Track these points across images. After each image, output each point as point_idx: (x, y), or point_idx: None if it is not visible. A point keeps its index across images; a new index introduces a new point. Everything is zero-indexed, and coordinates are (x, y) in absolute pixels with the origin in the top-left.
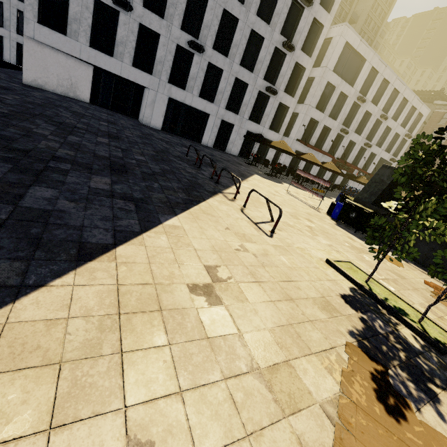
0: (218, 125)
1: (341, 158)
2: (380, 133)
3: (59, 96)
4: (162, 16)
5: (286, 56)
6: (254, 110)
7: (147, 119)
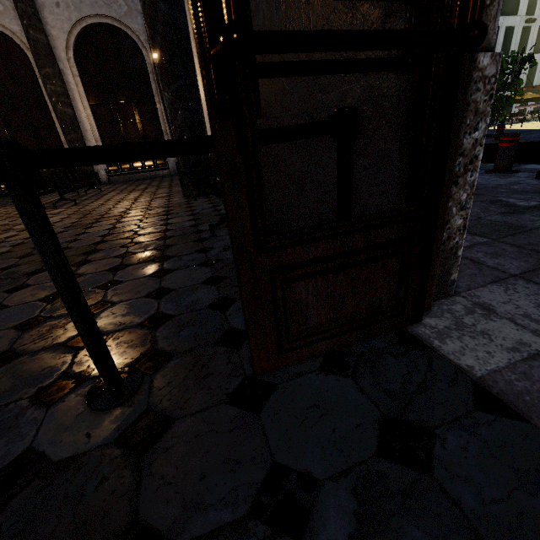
0: None
1: (525, 85)
2: None
3: None
4: None
5: None
6: None
7: None
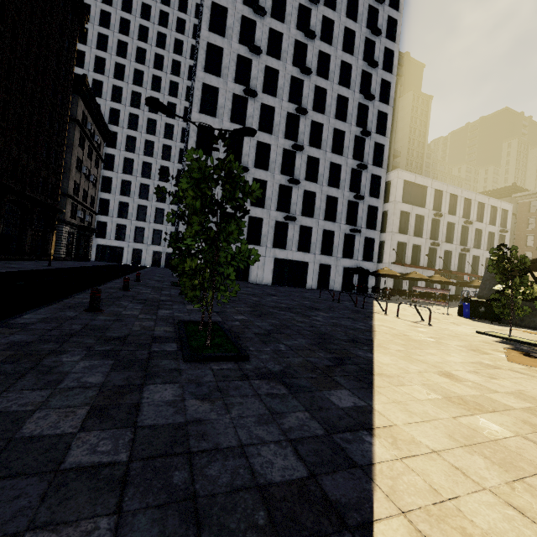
0: (317, 269)
1: (443, 268)
2: (472, 236)
3: None
4: (262, 207)
5: (359, 203)
6: (344, 249)
7: (260, 279)
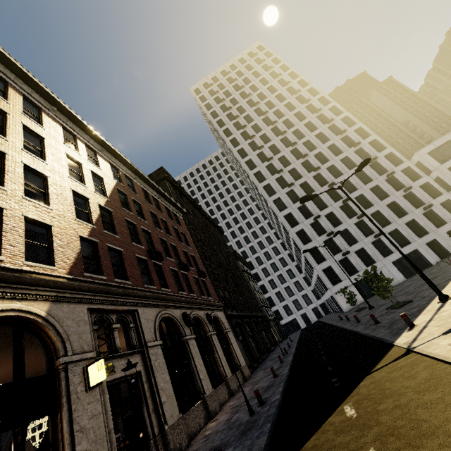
0: (427, 248)
1: None
2: None
3: (360, 305)
4: (356, 242)
5: (411, 191)
6: (433, 222)
7: (395, 281)
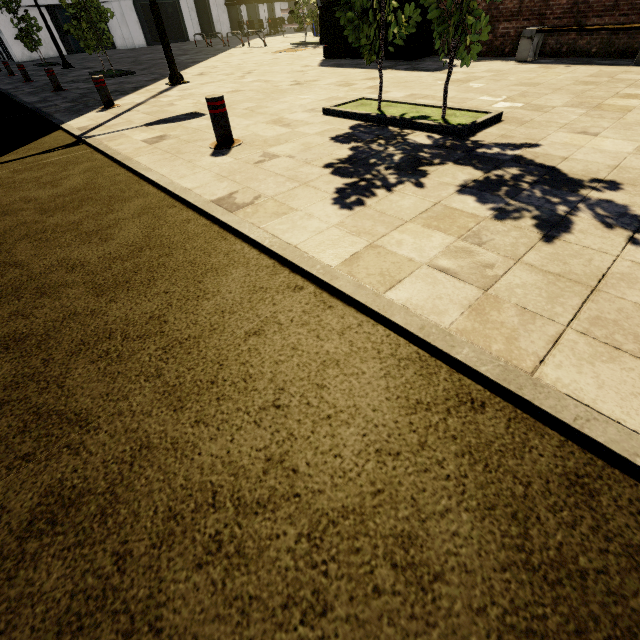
0: (193, 7)
1: None
2: None
3: (53, 58)
4: None
5: None
6: None
7: (129, 41)
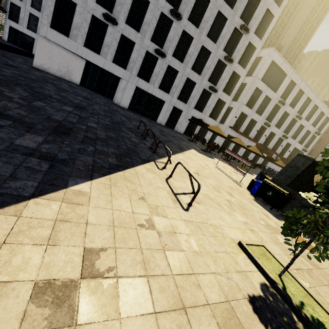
0: (170, 110)
1: (263, 144)
2: (295, 128)
3: (56, 77)
4: (138, 31)
5: (226, 66)
6: (199, 102)
7: (118, 100)
